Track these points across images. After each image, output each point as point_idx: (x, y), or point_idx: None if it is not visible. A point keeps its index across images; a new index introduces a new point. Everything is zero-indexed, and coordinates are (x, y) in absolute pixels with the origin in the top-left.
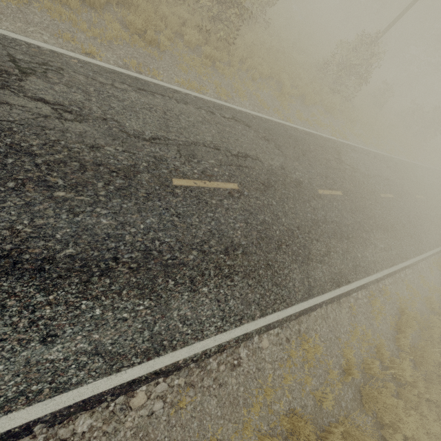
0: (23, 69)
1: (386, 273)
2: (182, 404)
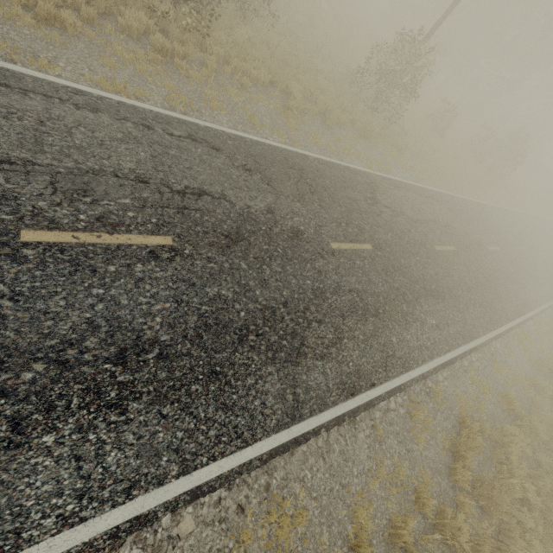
0: None
1: (438, 363)
2: None
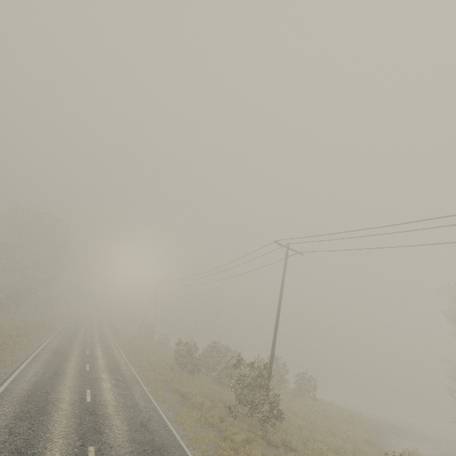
0: (113, 350)
1: (21, 367)
2: (36, 342)
